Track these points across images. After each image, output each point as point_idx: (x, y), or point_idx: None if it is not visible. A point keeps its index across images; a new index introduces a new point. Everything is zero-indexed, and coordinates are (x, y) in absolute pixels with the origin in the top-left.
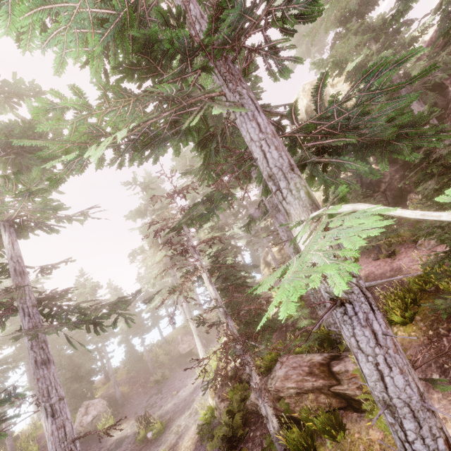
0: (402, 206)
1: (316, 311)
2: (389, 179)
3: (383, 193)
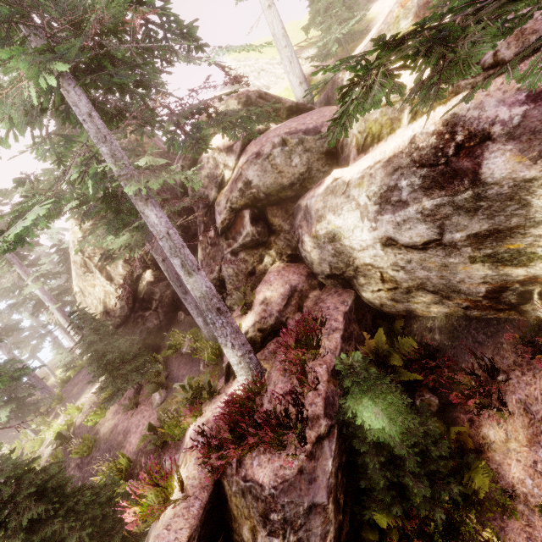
0: (175, 321)
1: (67, 470)
2: (159, 297)
3: (156, 311)
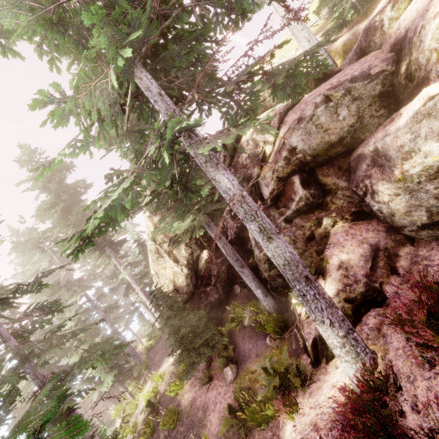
0: (232, 294)
1: None
2: (217, 273)
3: (215, 286)
